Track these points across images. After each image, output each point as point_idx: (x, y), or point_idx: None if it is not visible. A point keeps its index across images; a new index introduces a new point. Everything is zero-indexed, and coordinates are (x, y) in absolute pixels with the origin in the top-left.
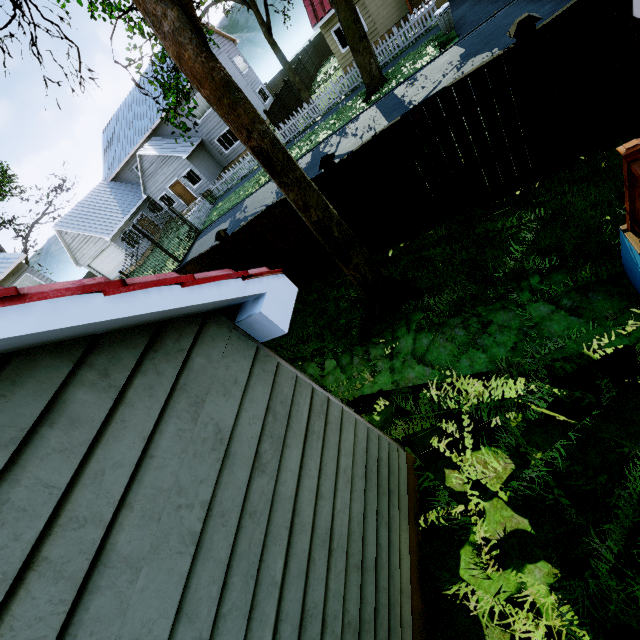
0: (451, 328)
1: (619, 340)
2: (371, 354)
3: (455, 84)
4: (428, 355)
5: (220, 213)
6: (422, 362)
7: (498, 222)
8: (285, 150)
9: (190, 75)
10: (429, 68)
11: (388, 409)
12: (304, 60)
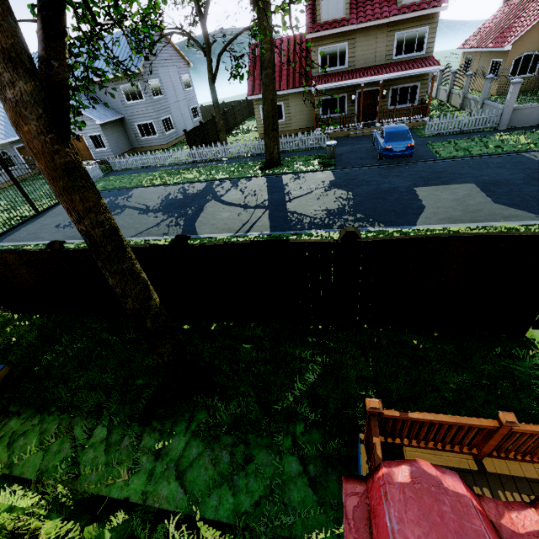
0: (221, 447)
1: (332, 538)
2: (143, 441)
3: (296, 243)
4: (189, 472)
5: (106, 186)
6: (179, 480)
7: (297, 349)
8: (119, 242)
9: (26, 143)
10: (310, 175)
11: (124, 526)
12: (236, 109)
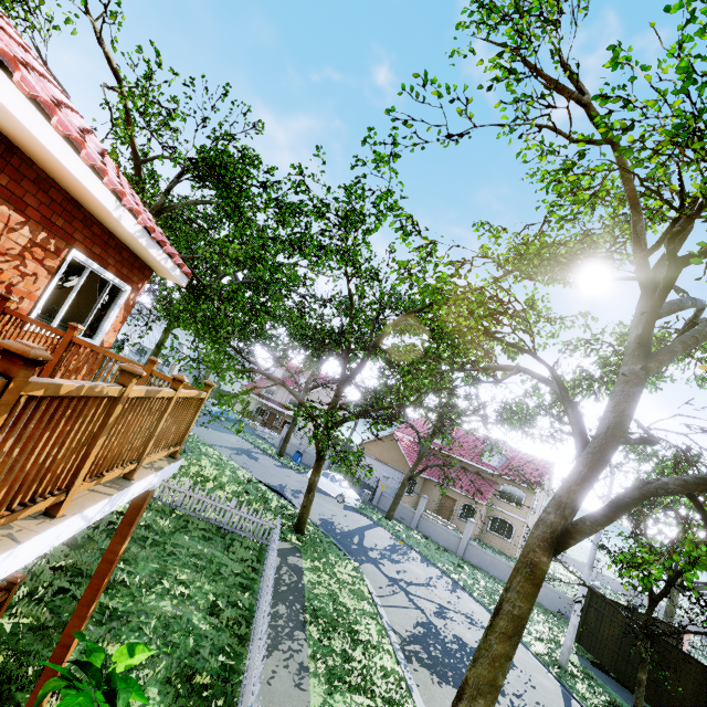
0: None
1: None
2: None
3: None
4: None
5: None
6: None
7: None
8: None
9: None
10: None
11: None
12: None
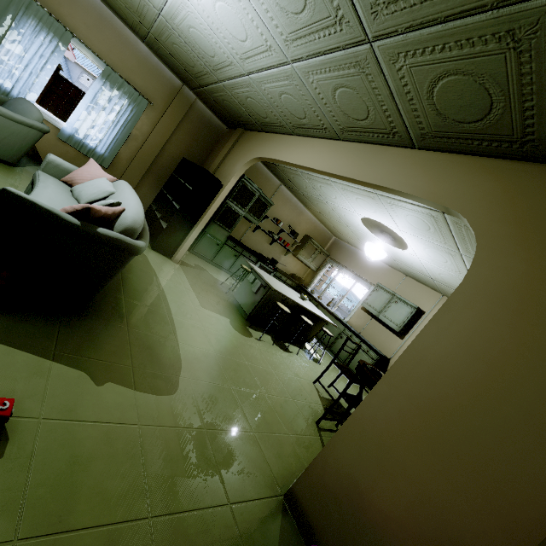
0: None
1: None
2: None
3: None
4: None
5: None
6: None
7: None
8: None
9: None
10: None
11: None
12: None
